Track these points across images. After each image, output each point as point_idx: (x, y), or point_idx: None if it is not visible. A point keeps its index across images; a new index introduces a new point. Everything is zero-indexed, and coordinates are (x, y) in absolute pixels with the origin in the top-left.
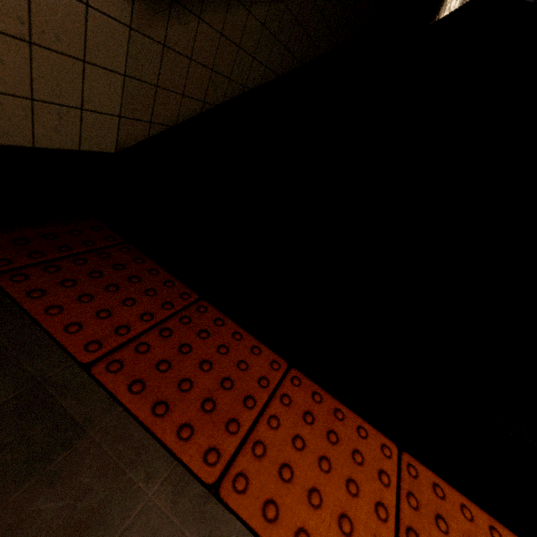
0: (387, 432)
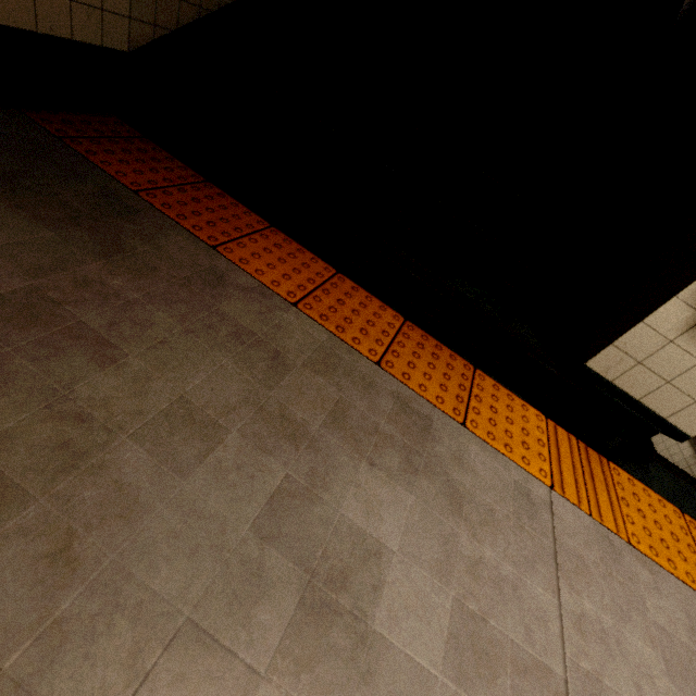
0: (332, 265)
